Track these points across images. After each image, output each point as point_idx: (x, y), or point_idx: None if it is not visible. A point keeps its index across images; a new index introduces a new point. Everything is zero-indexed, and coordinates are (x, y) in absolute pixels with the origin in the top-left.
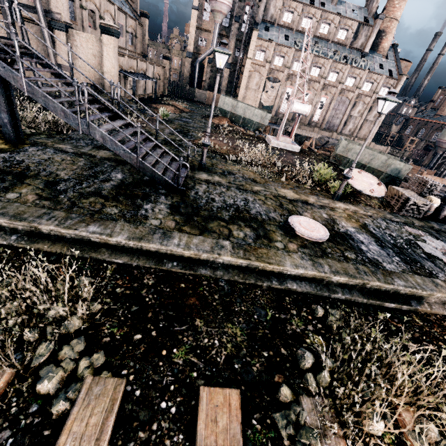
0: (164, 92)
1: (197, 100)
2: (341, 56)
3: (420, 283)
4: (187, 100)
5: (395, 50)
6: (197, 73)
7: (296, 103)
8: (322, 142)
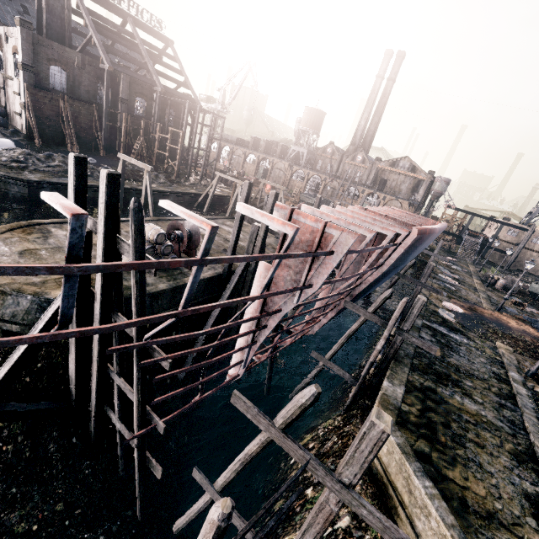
0: None
1: None
2: None
3: None
4: None
5: None
6: None
7: None
8: None
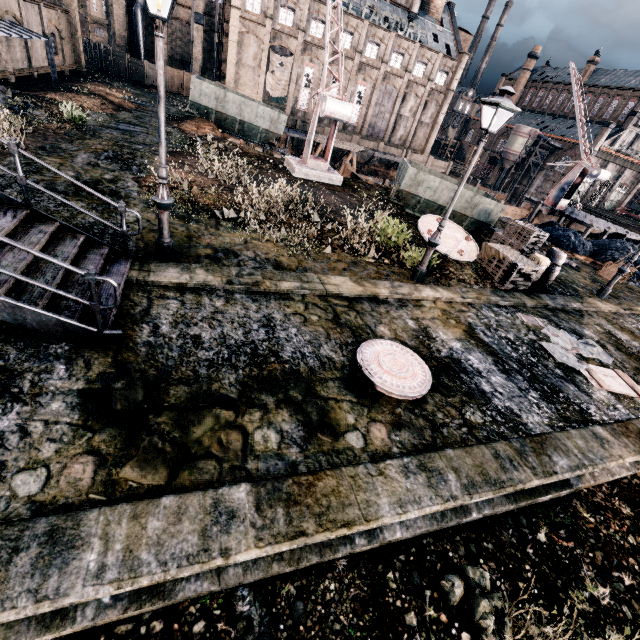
0: (78, 65)
1: (151, 83)
2: (380, 17)
3: (584, 450)
4: (130, 82)
5: (451, 13)
6: (141, 30)
7: (330, 100)
8: (365, 157)
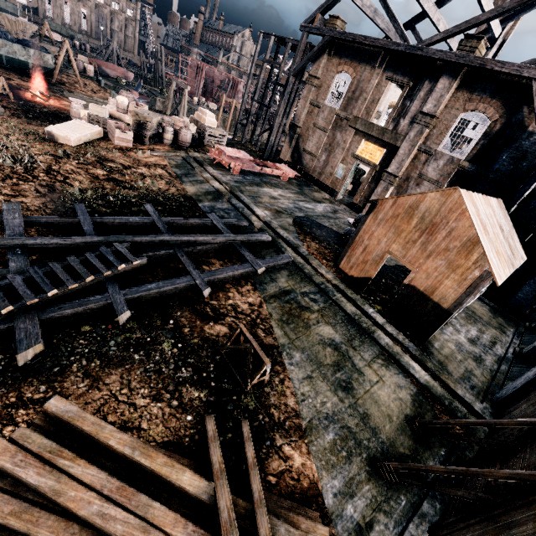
0: None
1: None
2: None
3: None
4: None
5: None
6: None
7: None
8: None
